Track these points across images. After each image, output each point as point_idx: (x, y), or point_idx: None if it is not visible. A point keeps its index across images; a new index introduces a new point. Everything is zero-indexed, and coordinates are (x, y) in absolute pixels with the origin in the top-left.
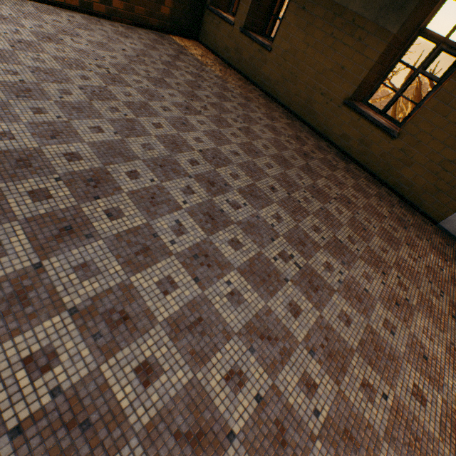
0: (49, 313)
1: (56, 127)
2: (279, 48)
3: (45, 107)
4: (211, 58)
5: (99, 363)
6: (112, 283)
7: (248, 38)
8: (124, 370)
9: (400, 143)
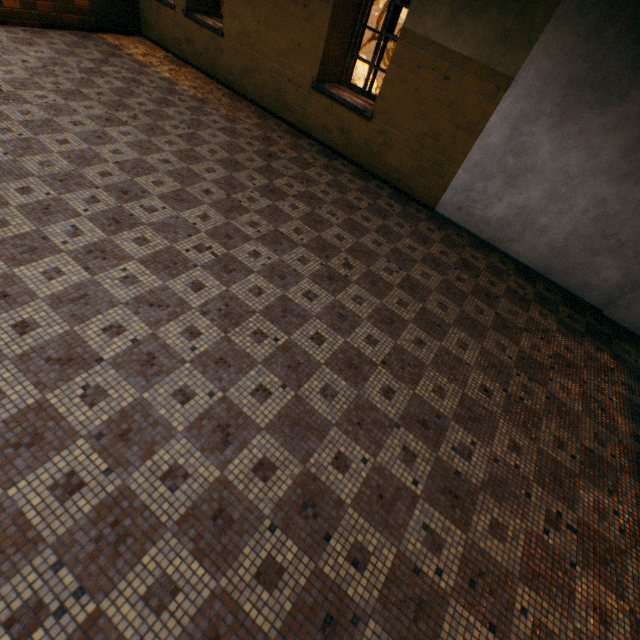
0: None
1: None
2: (231, 31)
3: None
4: (159, 56)
5: None
6: None
7: (195, 23)
8: (2, 327)
9: (377, 125)
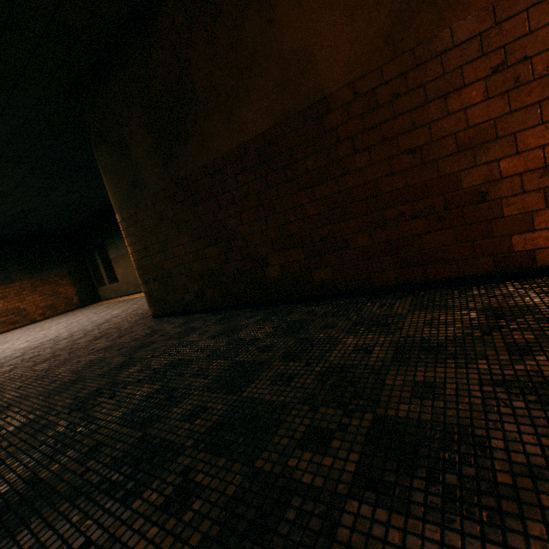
0: None
1: None
2: (120, 278)
3: None
4: (104, 301)
5: None
6: None
7: (112, 284)
8: None
9: None
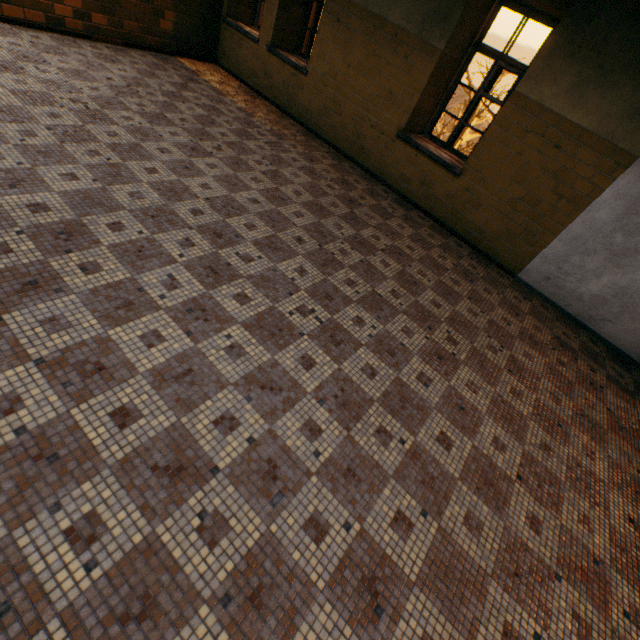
0: (12, 364)
1: (17, 175)
2: (316, 71)
3: (1, 153)
4: (234, 85)
5: (69, 407)
6: (86, 336)
7: (278, 58)
8: (98, 415)
9: (465, 182)
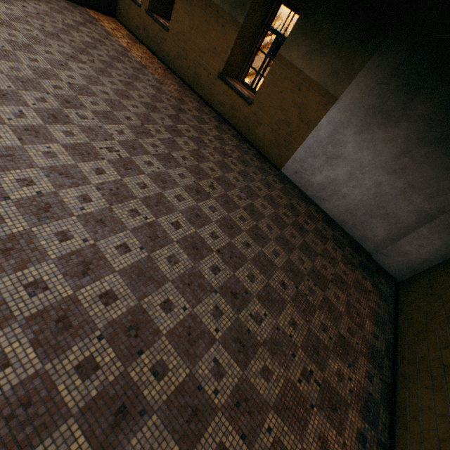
0: None
1: None
2: (174, 29)
3: None
4: (123, 33)
5: None
6: None
7: (152, 19)
8: None
9: (254, 108)
